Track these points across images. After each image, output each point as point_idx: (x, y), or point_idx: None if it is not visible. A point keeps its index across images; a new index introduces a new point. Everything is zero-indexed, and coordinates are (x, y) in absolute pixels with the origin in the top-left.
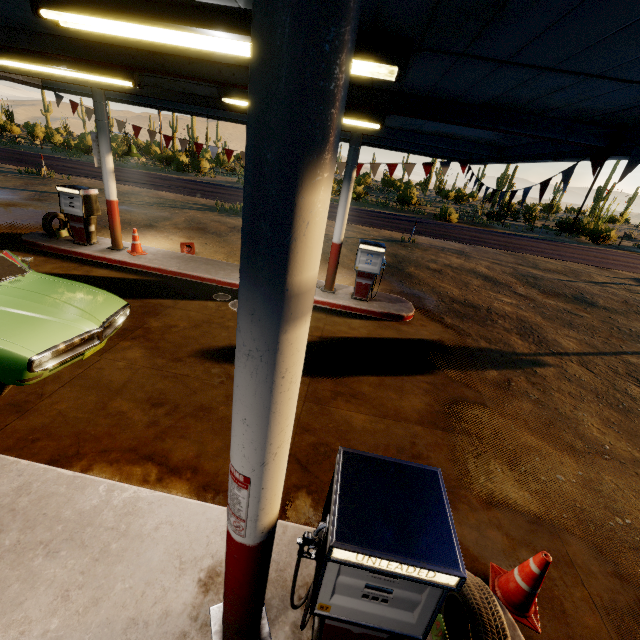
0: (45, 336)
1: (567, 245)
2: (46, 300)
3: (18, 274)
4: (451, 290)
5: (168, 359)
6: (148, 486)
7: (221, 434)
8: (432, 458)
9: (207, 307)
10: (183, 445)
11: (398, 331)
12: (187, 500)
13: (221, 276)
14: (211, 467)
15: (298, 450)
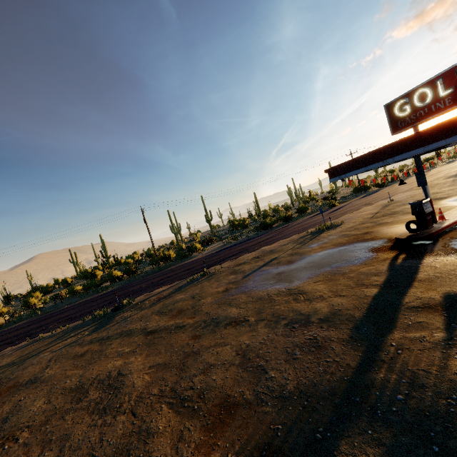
0: None
1: (386, 189)
2: None
3: None
4: None
5: None
6: None
7: None
8: None
9: None
10: None
11: None
12: None
13: None
14: None
15: None
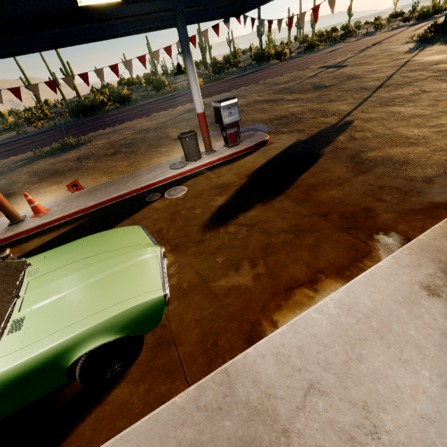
0: (145, 276)
1: (272, 68)
2: (93, 260)
3: (22, 267)
4: (262, 116)
5: (195, 245)
6: (317, 298)
7: (295, 250)
8: (385, 184)
9: (157, 207)
10: (292, 269)
11: (274, 149)
12: (357, 279)
13: (134, 186)
14: (324, 264)
15: (340, 224)
